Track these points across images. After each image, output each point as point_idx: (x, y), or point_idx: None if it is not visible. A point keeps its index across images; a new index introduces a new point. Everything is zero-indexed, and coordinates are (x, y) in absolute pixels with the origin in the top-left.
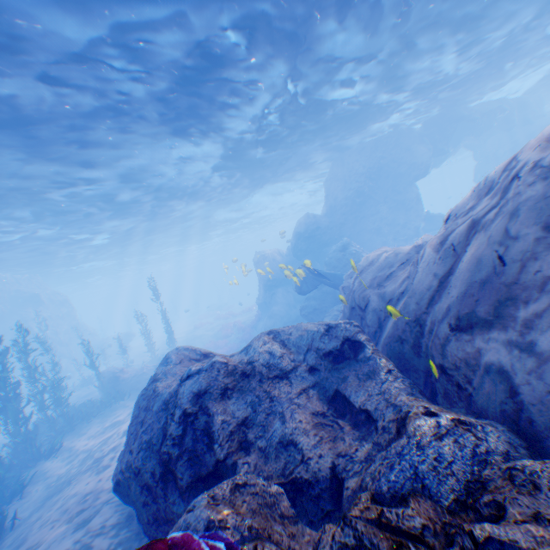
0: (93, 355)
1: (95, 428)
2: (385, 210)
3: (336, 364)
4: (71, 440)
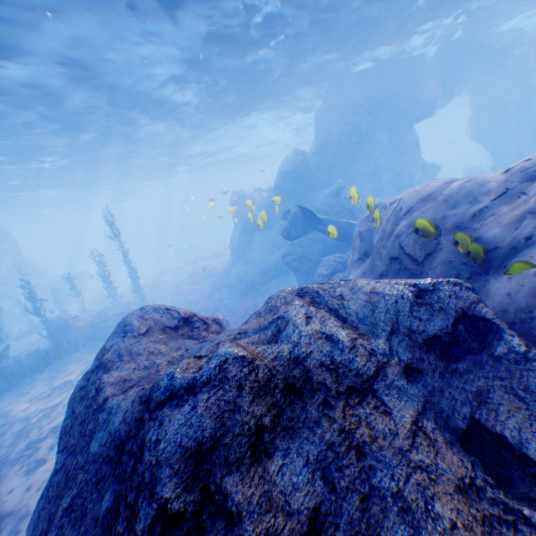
0: (36, 300)
1: (40, 387)
2: (380, 154)
3: (454, 364)
4: (8, 402)
